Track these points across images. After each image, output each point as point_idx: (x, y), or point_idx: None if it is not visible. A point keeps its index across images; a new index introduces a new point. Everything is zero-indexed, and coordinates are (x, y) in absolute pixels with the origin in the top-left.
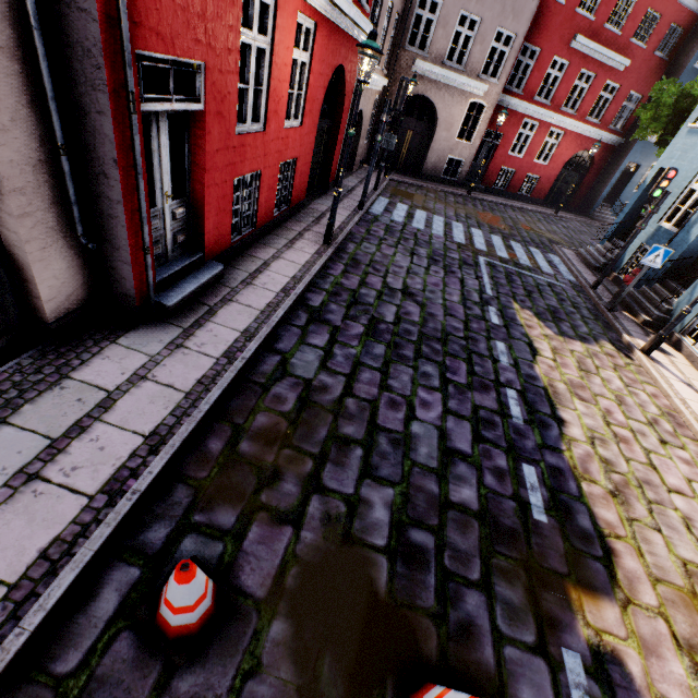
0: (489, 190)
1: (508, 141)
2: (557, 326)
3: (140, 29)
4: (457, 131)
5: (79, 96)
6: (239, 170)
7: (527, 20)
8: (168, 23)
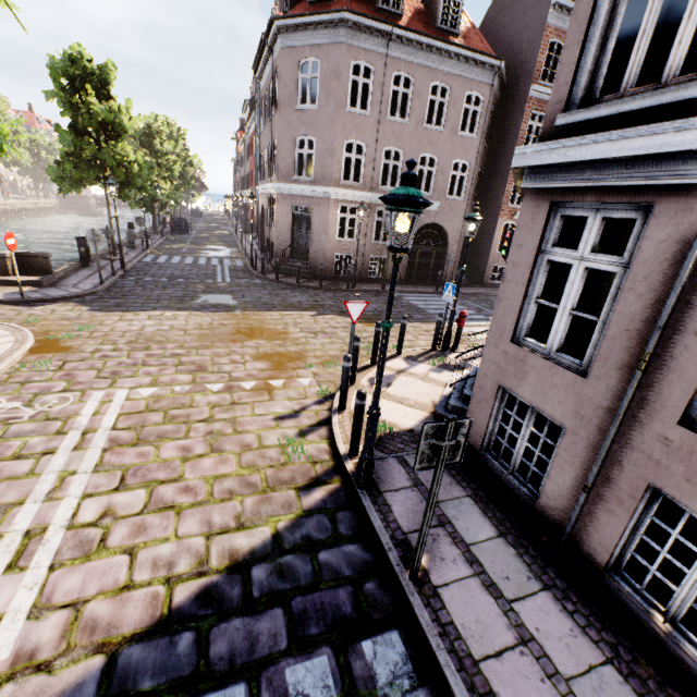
0: None
1: None
2: None
3: None
4: None
5: None
6: None
7: None
8: None
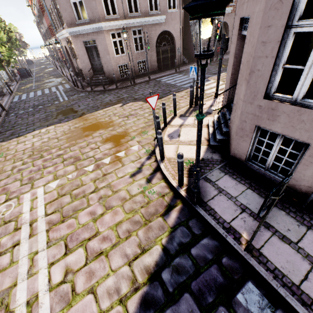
0: None
1: None
2: None
3: None
4: None
5: None
6: None
7: None
8: None
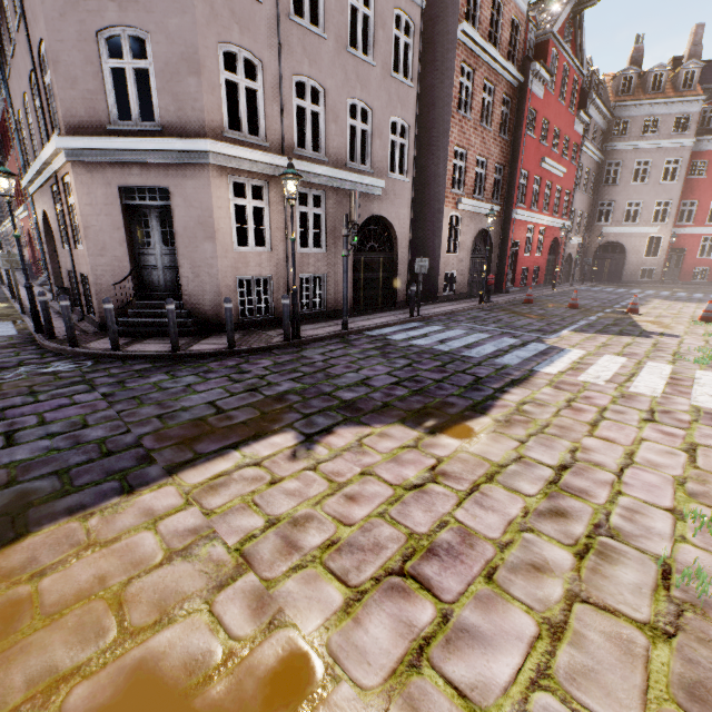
0: (687, 283)
1: (693, 251)
2: (674, 301)
3: (512, 237)
4: (643, 253)
5: (502, 248)
6: (523, 265)
7: (677, 192)
8: (516, 236)
